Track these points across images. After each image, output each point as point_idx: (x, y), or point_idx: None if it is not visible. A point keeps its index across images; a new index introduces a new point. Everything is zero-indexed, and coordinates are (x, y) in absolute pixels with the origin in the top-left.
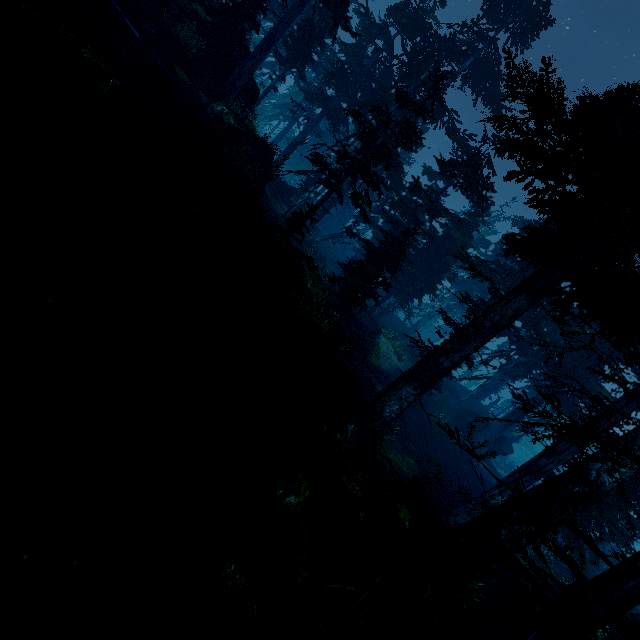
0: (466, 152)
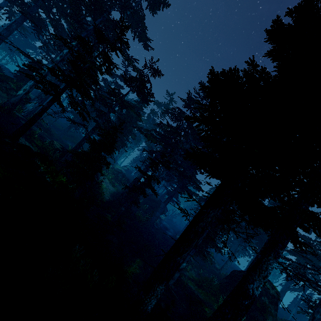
0: (139, 74)
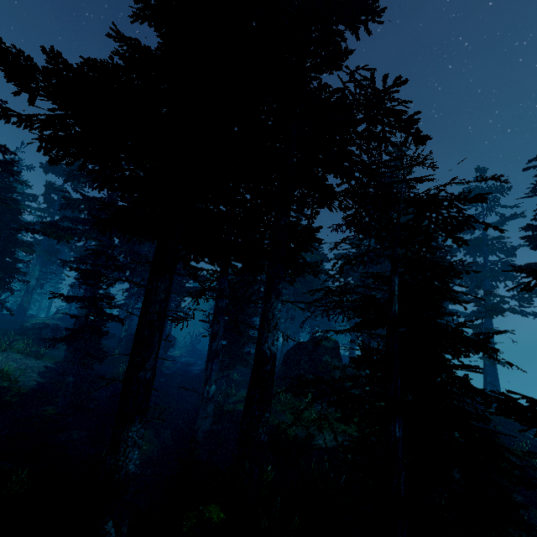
0: None
